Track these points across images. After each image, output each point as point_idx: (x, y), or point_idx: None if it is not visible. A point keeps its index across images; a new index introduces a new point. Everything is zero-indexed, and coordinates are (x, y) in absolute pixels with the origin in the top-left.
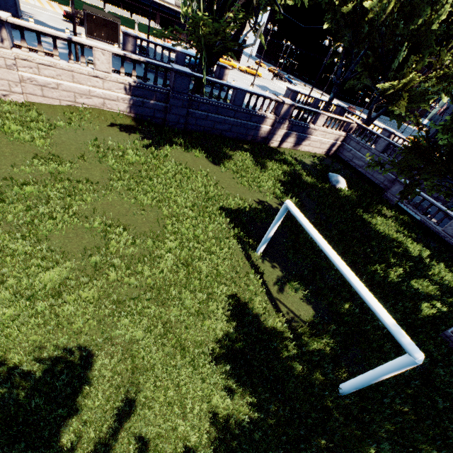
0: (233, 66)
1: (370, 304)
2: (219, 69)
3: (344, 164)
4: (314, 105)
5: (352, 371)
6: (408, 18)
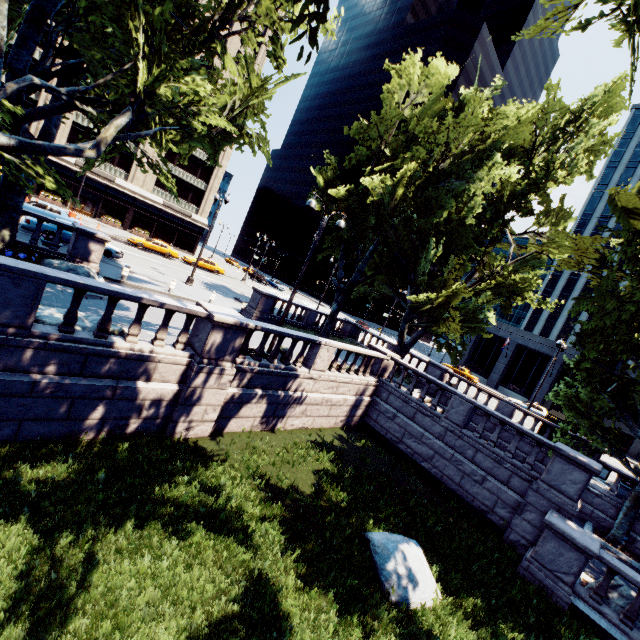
0: (172, 254)
1: None
2: (74, 237)
3: (387, 448)
4: (308, 319)
5: None
6: (424, 210)
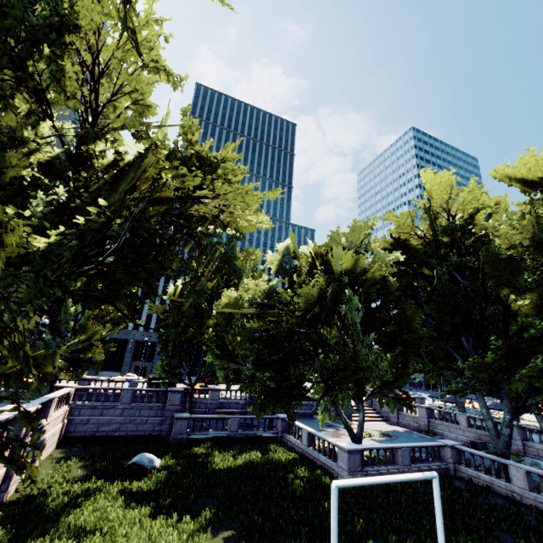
0: None
1: (416, 477)
2: None
3: (90, 441)
4: None
5: (420, 541)
6: None
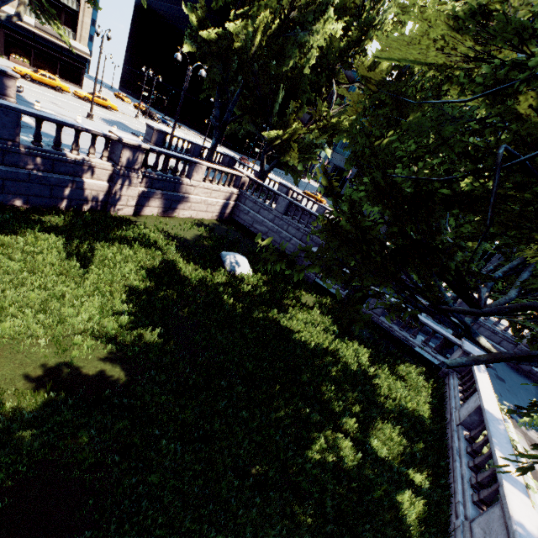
0: (63, 87)
1: None
2: None
3: (244, 231)
4: (194, 152)
5: None
6: (278, 58)
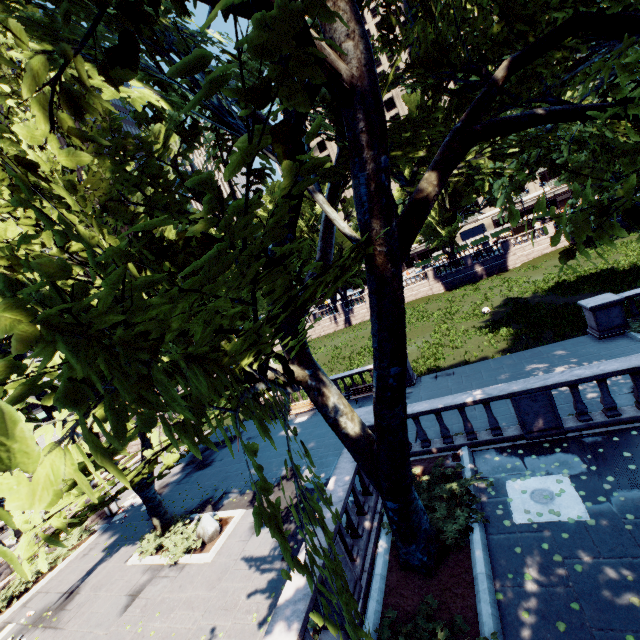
0: None
1: None
2: None
3: None
4: None
5: None
6: None
